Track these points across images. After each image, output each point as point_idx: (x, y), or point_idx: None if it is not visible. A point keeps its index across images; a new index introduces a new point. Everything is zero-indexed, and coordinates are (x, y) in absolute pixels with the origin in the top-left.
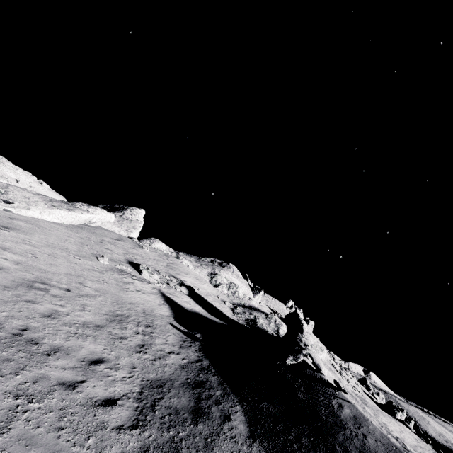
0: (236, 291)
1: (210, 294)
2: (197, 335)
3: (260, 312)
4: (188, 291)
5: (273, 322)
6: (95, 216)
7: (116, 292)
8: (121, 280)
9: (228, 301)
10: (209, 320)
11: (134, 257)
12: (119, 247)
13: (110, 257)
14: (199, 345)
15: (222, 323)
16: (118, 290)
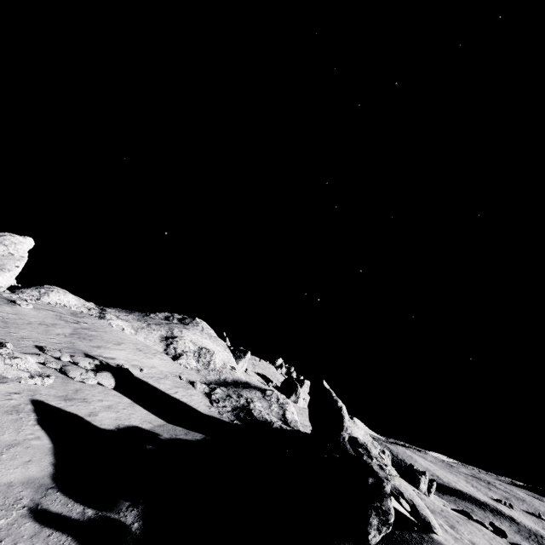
0: (211, 360)
1: (166, 374)
2: (125, 516)
3: (253, 389)
4: (116, 381)
5: (275, 402)
6: None
7: None
8: None
9: (200, 381)
10: (164, 440)
11: None
12: None
13: None
14: None
15: (193, 437)
16: None
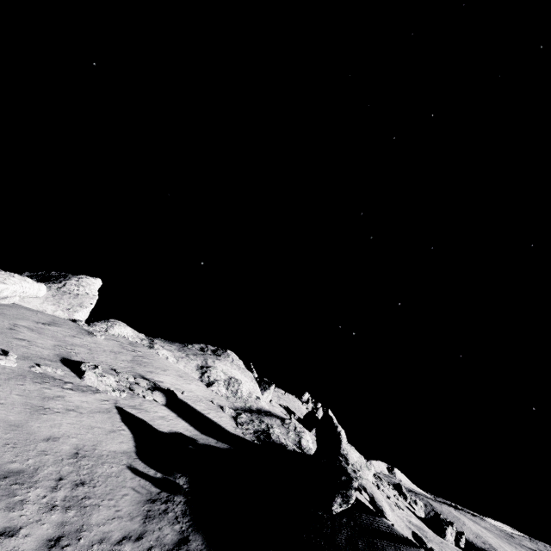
0: (239, 389)
1: (201, 398)
2: (179, 480)
3: (274, 417)
4: (166, 399)
5: (292, 430)
6: (6, 286)
7: (19, 420)
8: (37, 394)
9: (228, 406)
10: (201, 444)
11: (73, 351)
12: (47, 335)
13: (22, 354)
14: (182, 502)
15: (221, 445)
16: (25, 415)
